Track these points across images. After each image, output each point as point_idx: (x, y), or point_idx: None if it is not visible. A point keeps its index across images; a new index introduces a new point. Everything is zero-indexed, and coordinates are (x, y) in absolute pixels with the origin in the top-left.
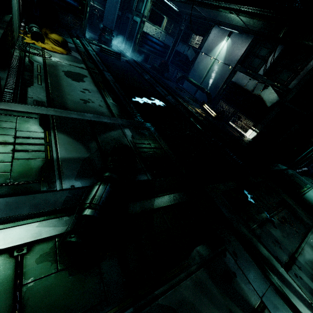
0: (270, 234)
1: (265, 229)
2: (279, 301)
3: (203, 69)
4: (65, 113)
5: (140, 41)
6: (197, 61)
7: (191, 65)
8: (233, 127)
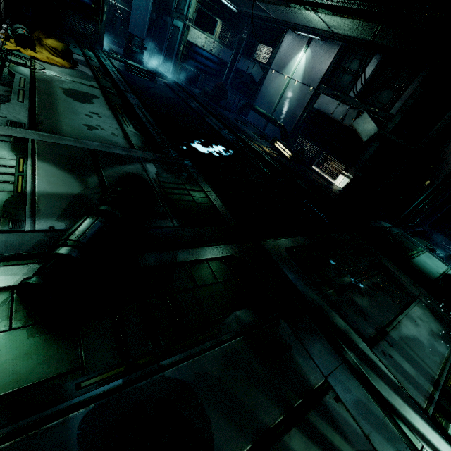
0: (353, 303)
1: (345, 295)
2: (352, 382)
3: (275, 93)
4: (55, 139)
5: (184, 56)
6: (266, 83)
7: (258, 89)
8: (317, 173)
